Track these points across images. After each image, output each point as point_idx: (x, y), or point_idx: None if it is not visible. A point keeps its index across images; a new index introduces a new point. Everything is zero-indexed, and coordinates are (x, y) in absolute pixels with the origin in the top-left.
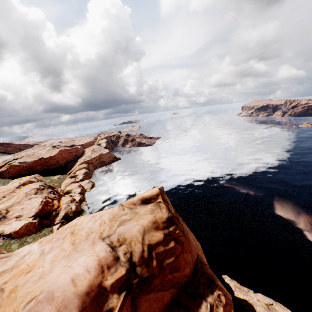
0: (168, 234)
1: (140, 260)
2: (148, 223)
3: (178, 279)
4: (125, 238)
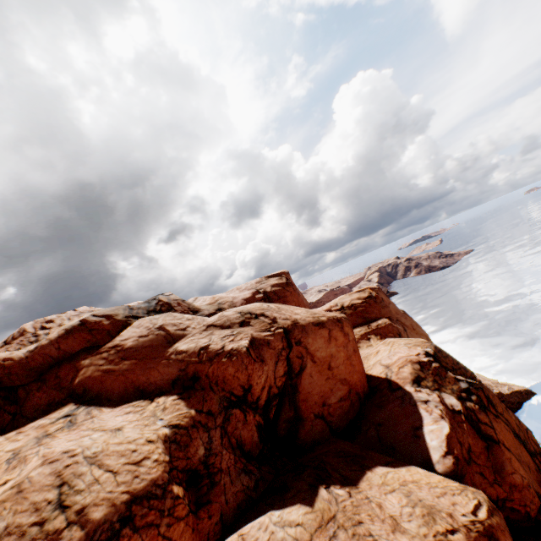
0: (364, 301)
1: (346, 306)
2: (355, 298)
3: (366, 317)
4: (342, 302)
